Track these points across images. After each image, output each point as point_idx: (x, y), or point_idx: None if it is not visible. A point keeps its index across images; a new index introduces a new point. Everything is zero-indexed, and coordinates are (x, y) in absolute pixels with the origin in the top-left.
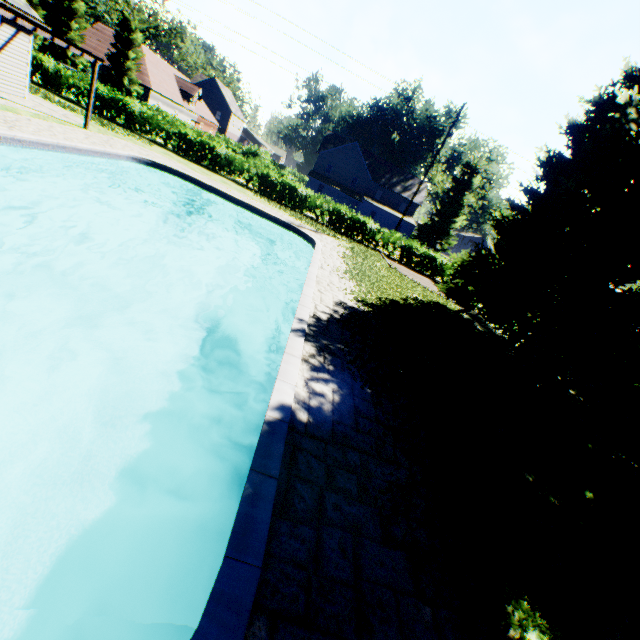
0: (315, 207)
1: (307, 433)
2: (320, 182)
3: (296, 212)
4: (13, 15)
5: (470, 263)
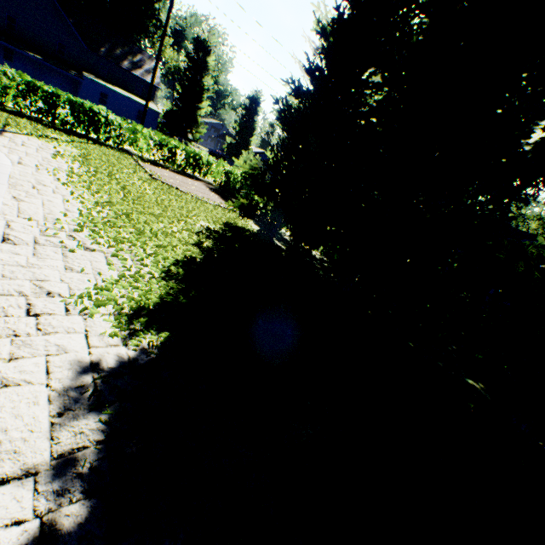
0: None
1: None
2: (2, 42)
3: None
4: None
5: (260, 170)
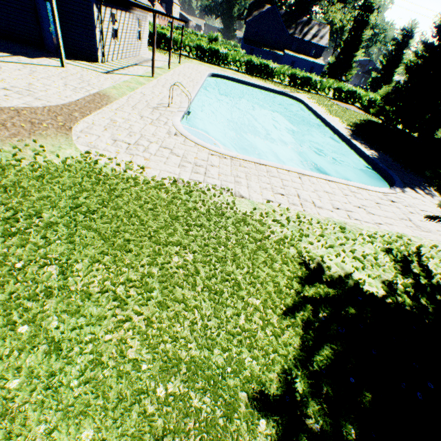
0: (279, 75)
1: (378, 159)
2: (253, 47)
3: (272, 81)
4: (174, 20)
5: (389, 94)
